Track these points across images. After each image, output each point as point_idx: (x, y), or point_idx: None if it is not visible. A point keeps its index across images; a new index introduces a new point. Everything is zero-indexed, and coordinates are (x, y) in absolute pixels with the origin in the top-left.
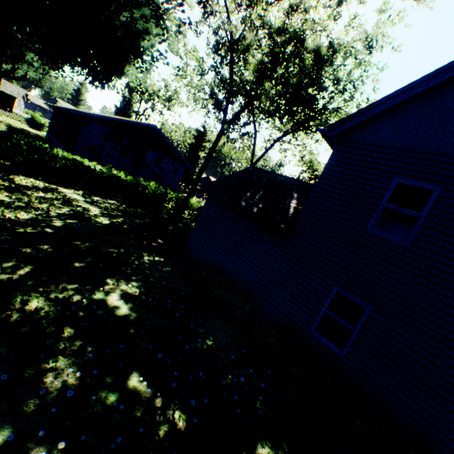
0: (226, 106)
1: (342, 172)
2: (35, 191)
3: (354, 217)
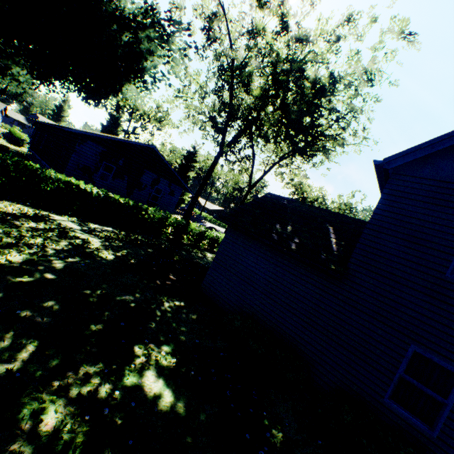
0: (225, 128)
1: (402, 208)
2: (24, 221)
3: (426, 261)
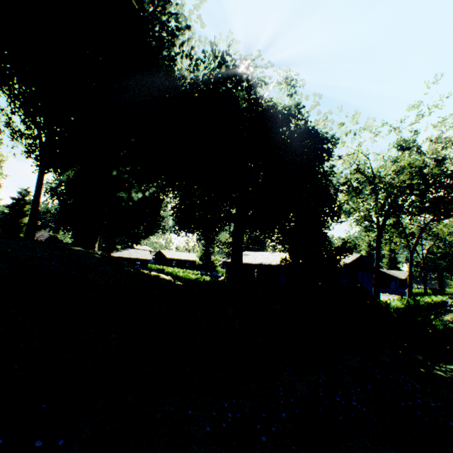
0: (377, 219)
1: None
2: None
3: None
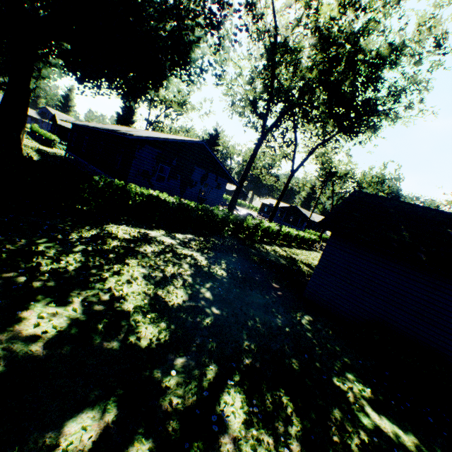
0: (266, 113)
1: None
2: (142, 246)
3: None
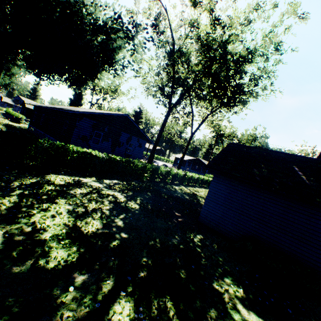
0: (171, 95)
1: None
2: (73, 189)
3: None
